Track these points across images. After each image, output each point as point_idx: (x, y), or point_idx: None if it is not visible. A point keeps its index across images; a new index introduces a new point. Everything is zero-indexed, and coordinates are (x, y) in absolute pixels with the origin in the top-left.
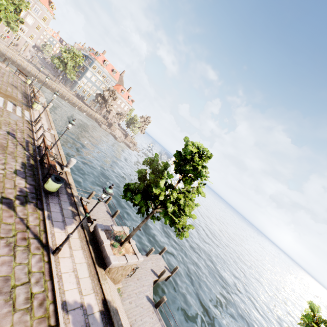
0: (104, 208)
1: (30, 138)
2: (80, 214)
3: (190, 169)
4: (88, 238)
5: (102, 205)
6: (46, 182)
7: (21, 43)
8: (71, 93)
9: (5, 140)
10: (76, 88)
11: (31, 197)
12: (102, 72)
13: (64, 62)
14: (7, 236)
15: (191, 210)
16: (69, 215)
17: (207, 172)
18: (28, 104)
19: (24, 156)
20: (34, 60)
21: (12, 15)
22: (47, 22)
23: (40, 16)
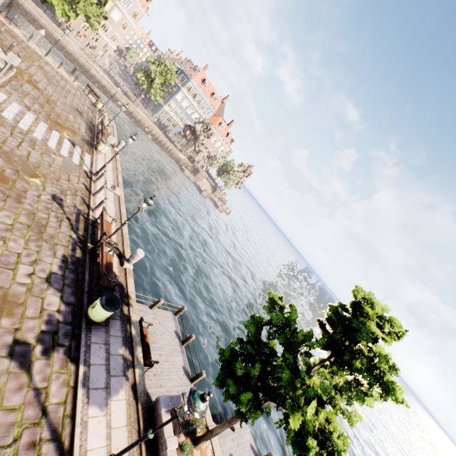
0: (172, 326)
1: (84, 204)
2: (137, 364)
3: (364, 369)
4: (142, 425)
5: (170, 320)
6: (92, 303)
7: (99, 46)
8: (151, 121)
9: (46, 212)
10: (159, 113)
11: (63, 334)
12: (198, 96)
13: (150, 77)
14: (3, 443)
15: (347, 444)
16: (118, 368)
17: (402, 389)
18: (92, 142)
19: (68, 242)
20: (112, 69)
21: (92, 8)
22: (138, 19)
23: (129, 10)
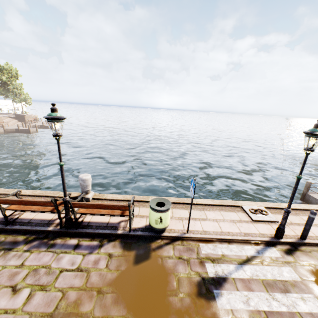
0: None
1: None
2: None
3: None
4: None
5: None
6: None
7: None
8: None
9: None
10: None
11: None
12: None
13: None
14: None
15: None
16: None
17: None
18: (116, 240)
19: None
20: None
21: None
22: None
23: None
